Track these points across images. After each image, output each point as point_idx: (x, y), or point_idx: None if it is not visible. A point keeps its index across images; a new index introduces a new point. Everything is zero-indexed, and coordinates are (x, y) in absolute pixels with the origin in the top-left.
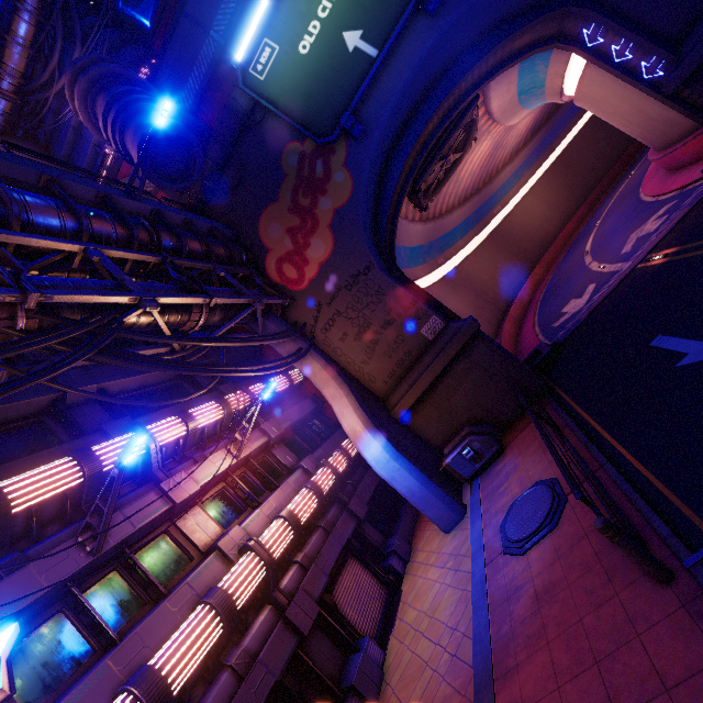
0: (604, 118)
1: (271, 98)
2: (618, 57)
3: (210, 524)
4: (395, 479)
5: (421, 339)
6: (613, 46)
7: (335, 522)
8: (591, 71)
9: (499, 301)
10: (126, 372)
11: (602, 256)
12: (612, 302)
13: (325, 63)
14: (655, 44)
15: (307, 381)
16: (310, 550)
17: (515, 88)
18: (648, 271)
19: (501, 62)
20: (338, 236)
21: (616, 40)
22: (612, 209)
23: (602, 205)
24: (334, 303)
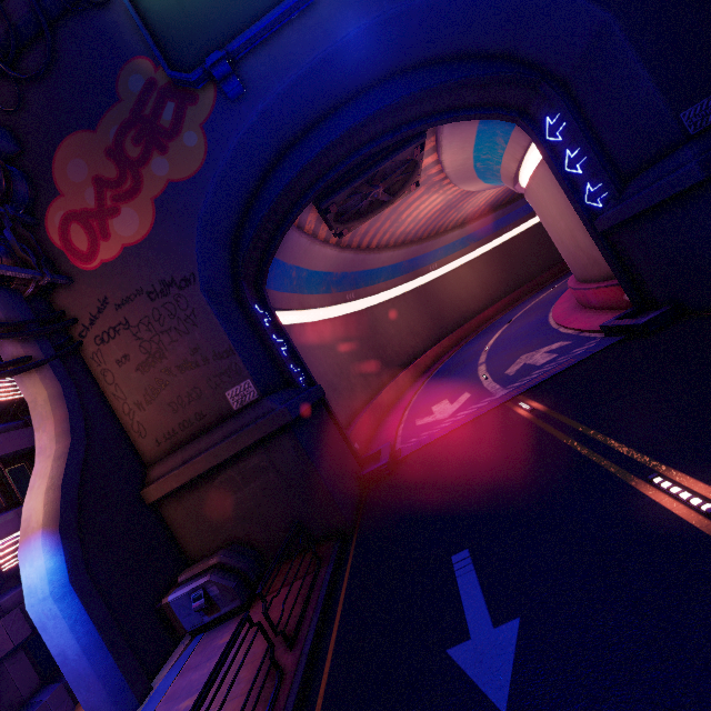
0: (544, 225)
1: None
2: (570, 167)
3: None
4: (47, 629)
5: (222, 404)
6: (568, 151)
7: None
8: (544, 170)
9: (394, 361)
10: None
11: (493, 363)
12: (465, 436)
13: None
14: (605, 169)
15: None
16: None
17: (472, 150)
18: (510, 420)
19: (458, 107)
20: (162, 220)
21: (573, 145)
22: (526, 313)
23: (522, 304)
24: (125, 308)
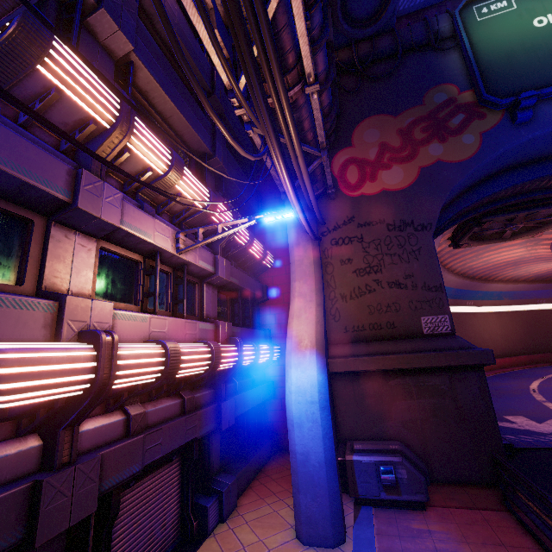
0: None
1: (473, 37)
2: None
3: (86, 273)
4: (302, 427)
5: (415, 324)
6: None
7: (197, 406)
8: None
9: None
10: (165, 85)
11: None
12: None
13: (549, 44)
14: None
15: (271, 271)
16: (152, 413)
17: None
18: None
19: None
20: (422, 182)
21: None
22: None
23: (545, 368)
24: (365, 228)
